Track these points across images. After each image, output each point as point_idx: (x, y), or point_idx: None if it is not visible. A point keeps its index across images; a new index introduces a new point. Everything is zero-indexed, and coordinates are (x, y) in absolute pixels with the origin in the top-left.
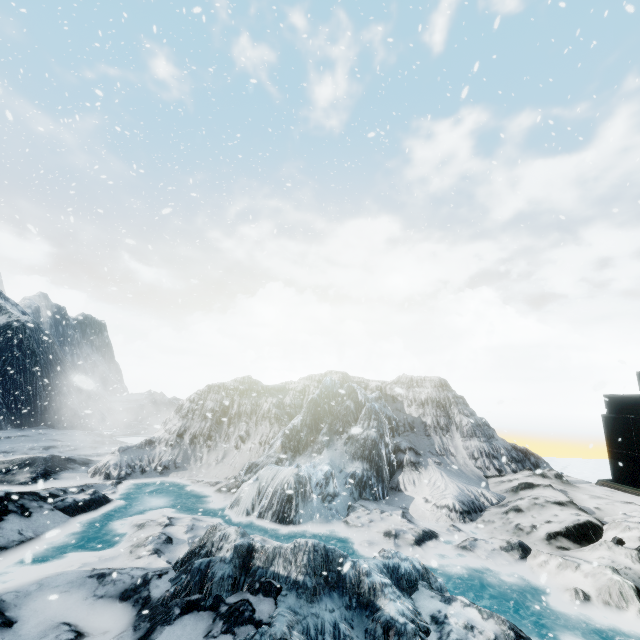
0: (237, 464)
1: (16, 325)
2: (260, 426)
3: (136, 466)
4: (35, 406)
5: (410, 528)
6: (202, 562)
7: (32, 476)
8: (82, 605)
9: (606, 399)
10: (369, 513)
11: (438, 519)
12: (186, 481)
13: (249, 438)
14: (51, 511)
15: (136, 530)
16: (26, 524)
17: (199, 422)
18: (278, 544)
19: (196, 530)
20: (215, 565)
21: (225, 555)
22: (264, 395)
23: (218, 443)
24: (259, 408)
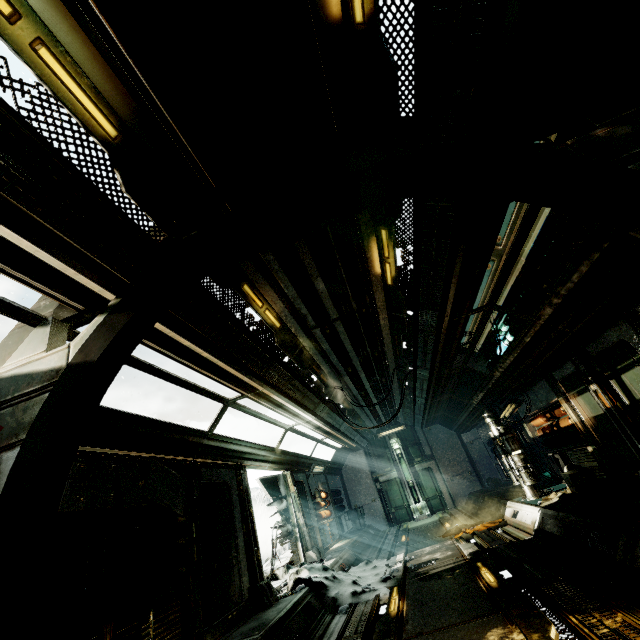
0: None
1: None
2: None
3: None
4: None
5: None
6: None
7: None
8: None
9: None
10: None
11: None
12: None
13: None
14: None
15: None
16: None
17: None
18: None
19: None
20: None
21: None
22: None
23: None
24: None
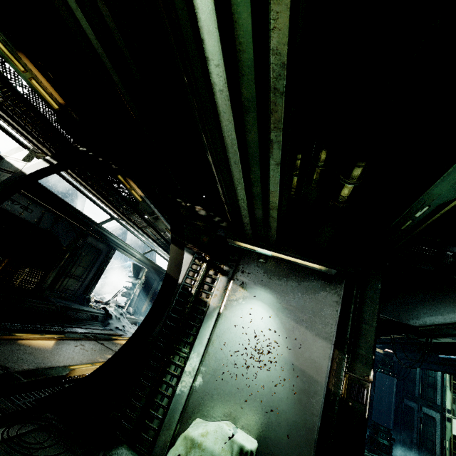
0: None
1: None
2: None
3: None
4: None
5: None
6: None
7: None
8: None
9: None
10: None
11: None
12: None
13: None
14: None
15: None
16: None
17: None
18: None
19: None
20: None
21: None
22: (110, 265)
23: None
24: None
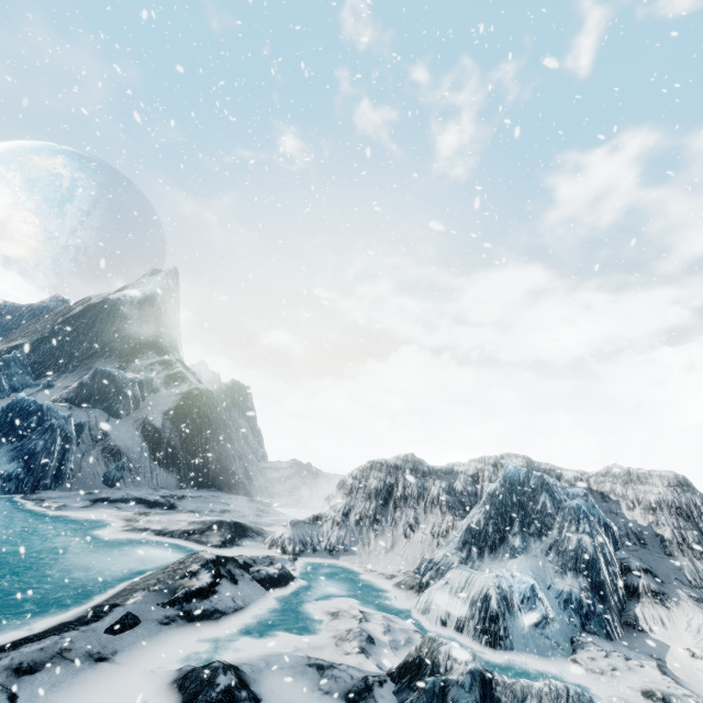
0: (409, 556)
1: (196, 392)
2: (430, 514)
3: (307, 543)
4: (208, 468)
5: (685, 694)
6: (435, 681)
7: (221, 540)
8: (311, 697)
9: None
10: (607, 656)
11: None
12: (358, 568)
13: (418, 526)
14: (251, 581)
15: (331, 619)
16: (236, 591)
17: (363, 502)
18: (525, 680)
19: (393, 632)
20: (452, 689)
21: (461, 679)
22: (431, 477)
23: (385, 528)
24: (426, 492)
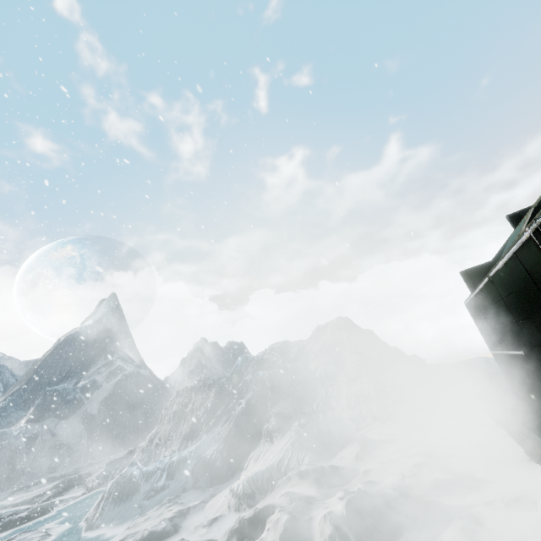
0: None
1: (123, 378)
2: None
3: (110, 475)
4: (138, 430)
5: (144, 529)
6: None
7: (51, 495)
8: None
9: (463, 278)
10: (157, 509)
11: (219, 508)
12: None
13: None
14: None
15: None
16: None
17: (165, 425)
18: None
19: None
20: None
21: None
22: (214, 387)
23: (173, 441)
24: (207, 400)
